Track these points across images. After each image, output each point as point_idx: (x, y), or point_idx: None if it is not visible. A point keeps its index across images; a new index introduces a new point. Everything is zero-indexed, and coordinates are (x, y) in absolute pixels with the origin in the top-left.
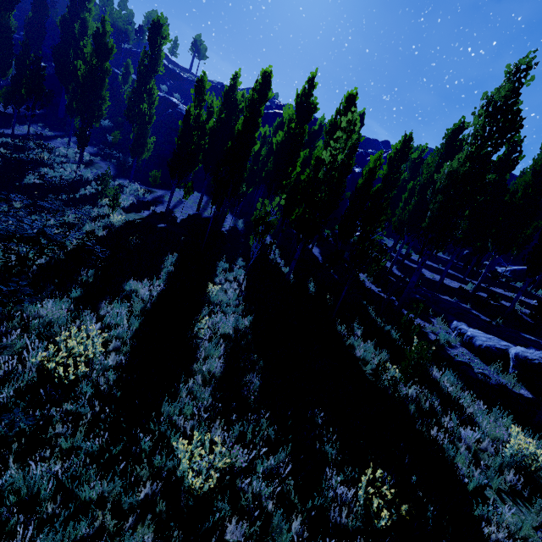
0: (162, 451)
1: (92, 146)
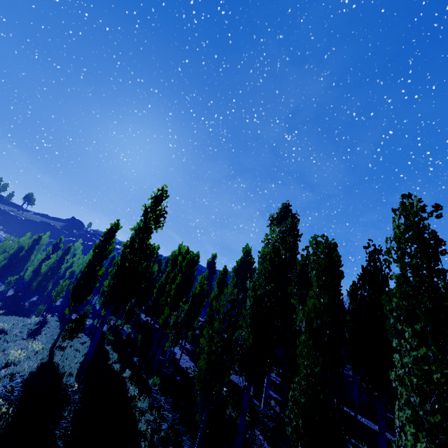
0: None
1: None
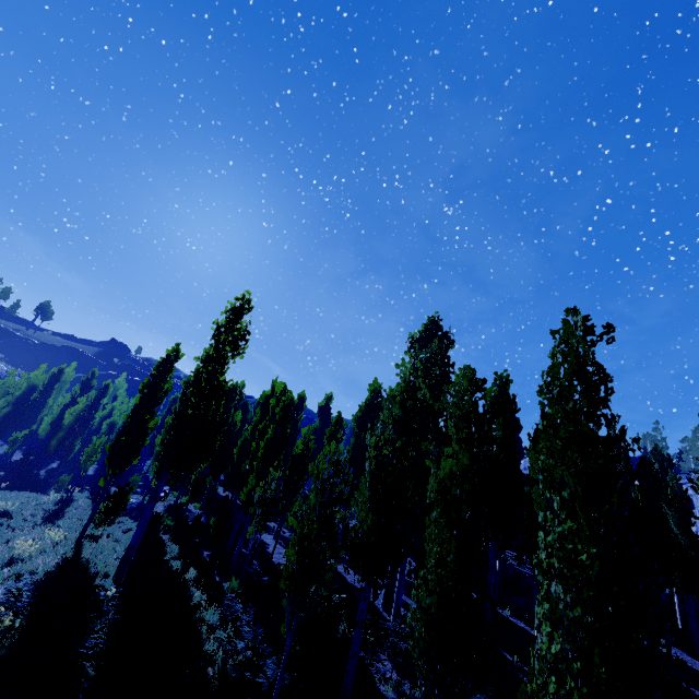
0: None
1: None
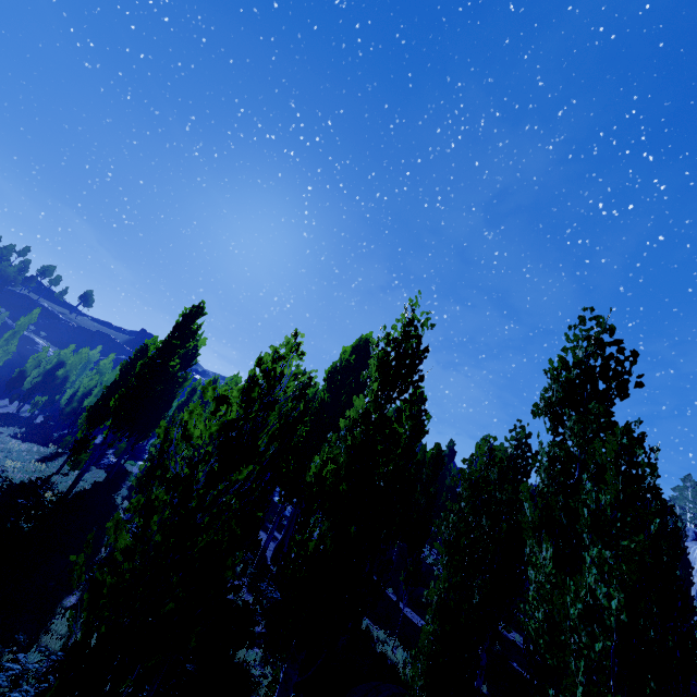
0: None
1: None
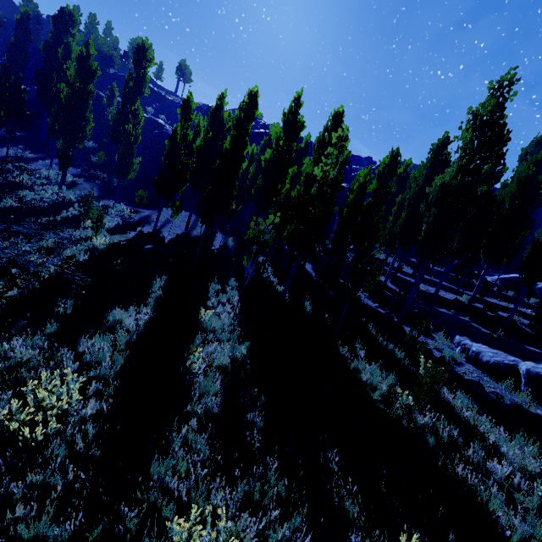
0: (151, 533)
1: (76, 167)
